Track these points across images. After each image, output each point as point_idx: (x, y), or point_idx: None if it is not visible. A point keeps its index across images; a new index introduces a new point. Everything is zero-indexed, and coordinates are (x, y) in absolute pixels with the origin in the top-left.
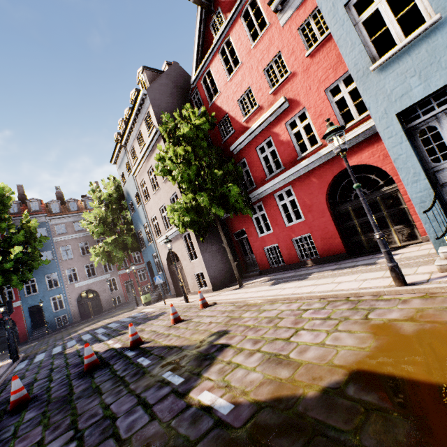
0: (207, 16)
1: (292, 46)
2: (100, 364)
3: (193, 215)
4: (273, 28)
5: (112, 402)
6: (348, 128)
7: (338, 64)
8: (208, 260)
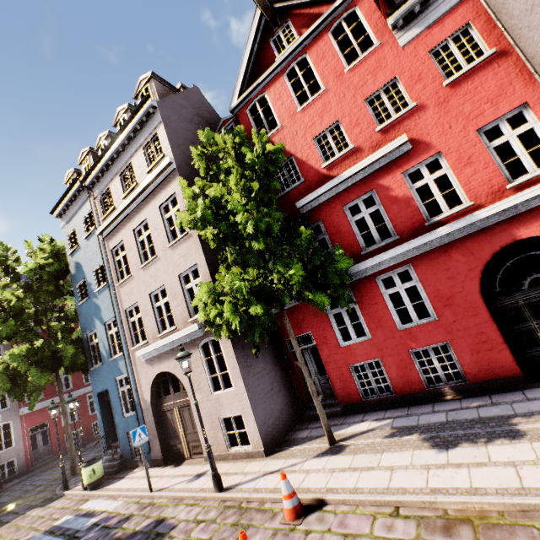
0: (266, 30)
1: (418, 71)
2: None
3: (264, 303)
4: (385, 48)
5: None
6: (522, 182)
7: (501, 98)
8: (254, 390)
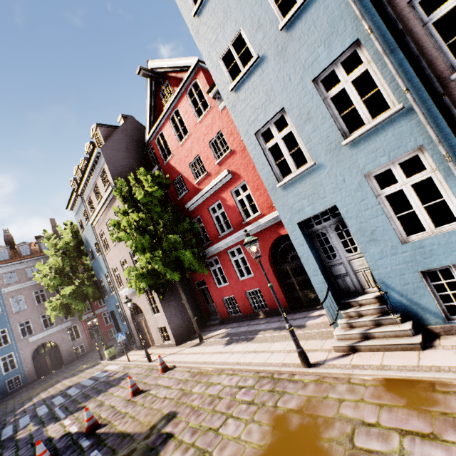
0: (157, 85)
1: (230, 128)
2: None
3: (149, 280)
4: (214, 110)
5: None
6: None
7: None
8: (170, 314)
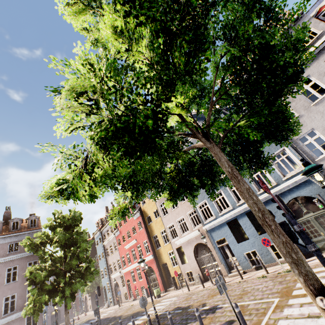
0: None
1: None
2: None
3: (87, 291)
4: None
5: None
6: None
7: None
8: (93, 300)
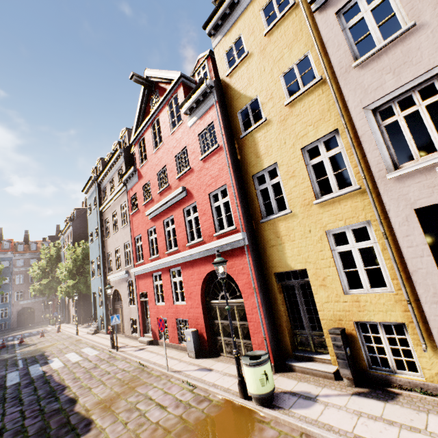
0: None
1: None
2: (6, 347)
3: (65, 293)
4: None
5: (2, 352)
6: None
7: None
8: (78, 309)
